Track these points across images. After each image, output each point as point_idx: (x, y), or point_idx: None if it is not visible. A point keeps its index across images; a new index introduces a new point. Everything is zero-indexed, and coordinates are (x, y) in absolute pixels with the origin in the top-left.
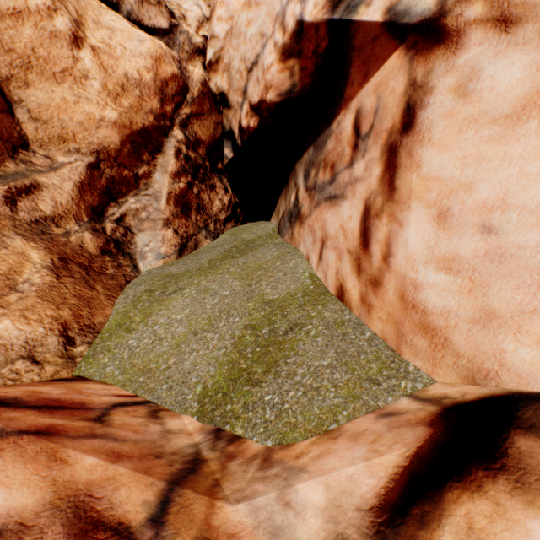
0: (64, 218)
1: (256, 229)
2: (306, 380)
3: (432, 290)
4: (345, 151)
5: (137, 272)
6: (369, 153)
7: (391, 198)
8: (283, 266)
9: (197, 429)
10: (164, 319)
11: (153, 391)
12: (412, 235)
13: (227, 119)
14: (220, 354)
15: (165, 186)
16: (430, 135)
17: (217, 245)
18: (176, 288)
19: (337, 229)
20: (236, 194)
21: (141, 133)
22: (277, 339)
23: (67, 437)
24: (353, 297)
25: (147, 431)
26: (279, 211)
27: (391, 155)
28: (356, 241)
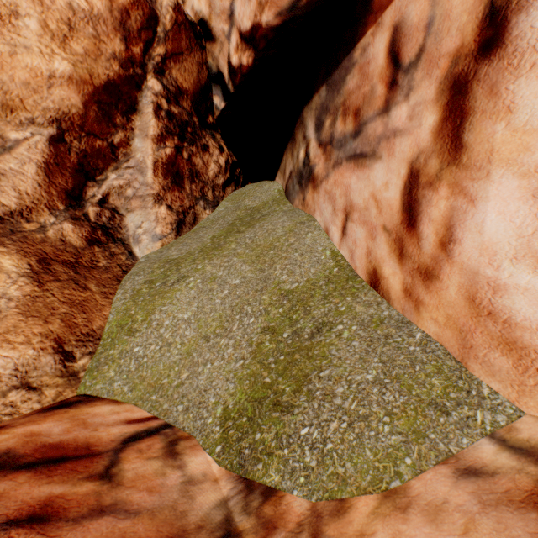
0: (34, 209)
1: (259, 193)
2: (348, 407)
3: (524, 297)
4: (376, 90)
5: (134, 259)
6: (416, 92)
7: (454, 161)
8: (299, 242)
9: (224, 472)
10: (170, 320)
11: (168, 411)
12: (492, 217)
13: (212, 57)
14: (238, 364)
15: (149, 155)
16: (536, 57)
17: (218, 217)
18: (179, 278)
19: (366, 199)
20: (233, 151)
21: (107, 89)
22: (303, 343)
23: (66, 522)
24: (393, 287)
25: (165, 487)
26: (285, 170)
27: (456, 94)
28: (396, 217)
